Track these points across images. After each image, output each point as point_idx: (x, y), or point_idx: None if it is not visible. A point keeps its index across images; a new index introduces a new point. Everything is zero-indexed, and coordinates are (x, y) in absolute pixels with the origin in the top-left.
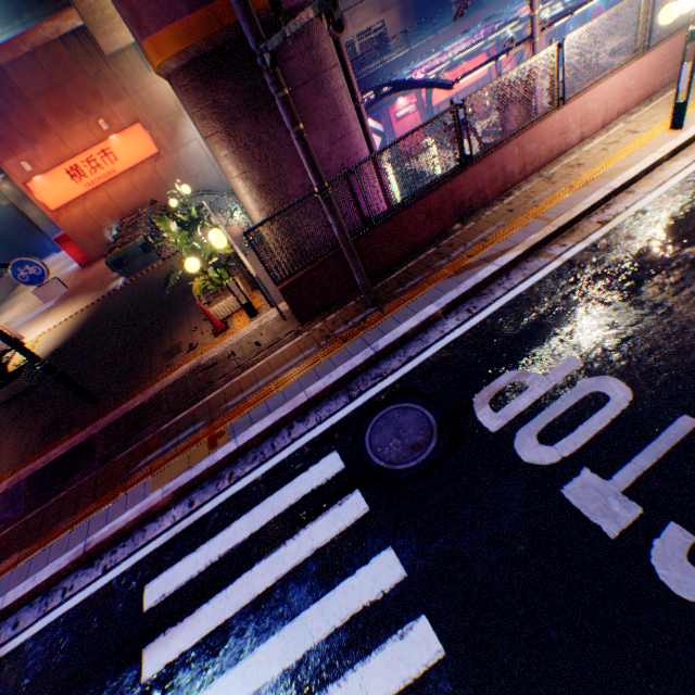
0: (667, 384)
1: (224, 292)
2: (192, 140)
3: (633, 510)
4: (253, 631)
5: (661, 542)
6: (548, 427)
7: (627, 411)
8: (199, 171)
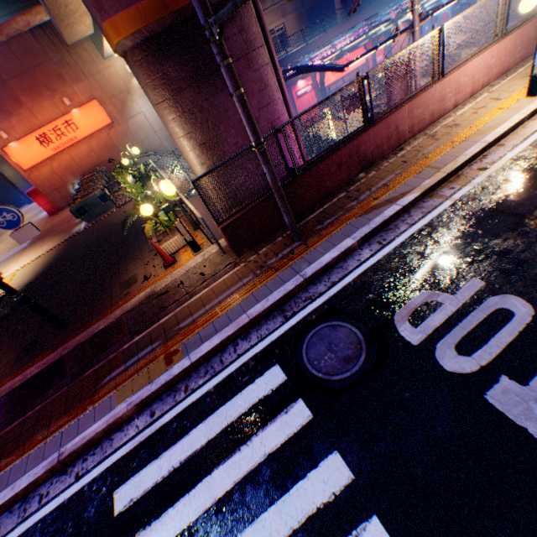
0: None
1: (171, 232)
2: (139, 113)
3: None
4: (217, 534)
5: None
6: (464, 339)
7: (531, 324)
8: (144, 137)
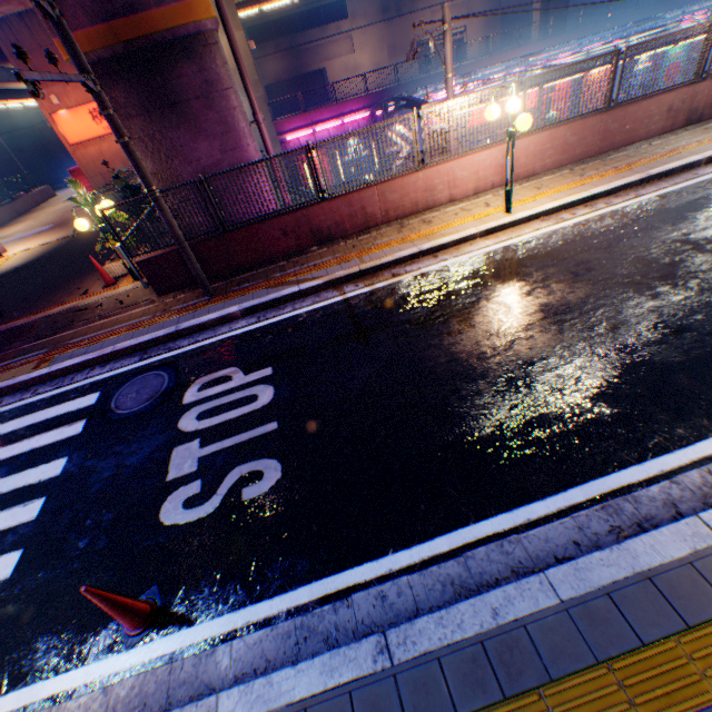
0: (292, 401)
1: None
2: None
3: (193, 469)
4: None
5: (185, 488)
6: (212, 409)
7: (256, 411)
8: None
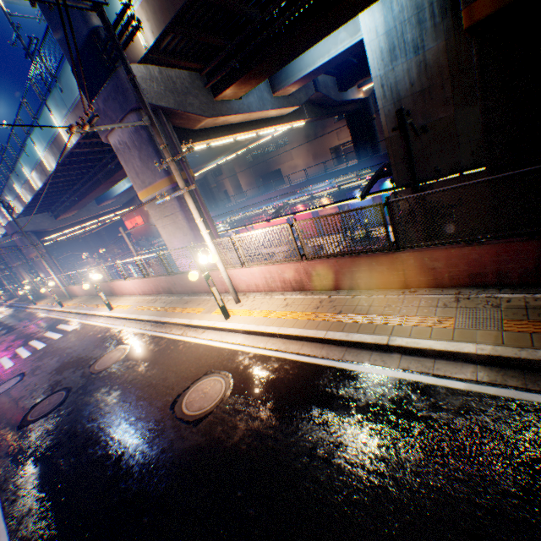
0: None
1: None
2: (152, 222)
3: None
4: None
5: None
6: None
7: None
8: (155, 231)
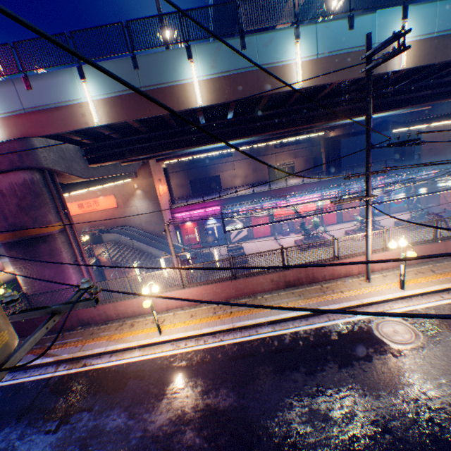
0: None
1: None
2: (134, 205)
3: None
4: None
5: None
6: None
7: None
8: (132, 217)
